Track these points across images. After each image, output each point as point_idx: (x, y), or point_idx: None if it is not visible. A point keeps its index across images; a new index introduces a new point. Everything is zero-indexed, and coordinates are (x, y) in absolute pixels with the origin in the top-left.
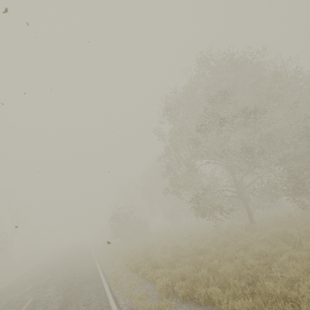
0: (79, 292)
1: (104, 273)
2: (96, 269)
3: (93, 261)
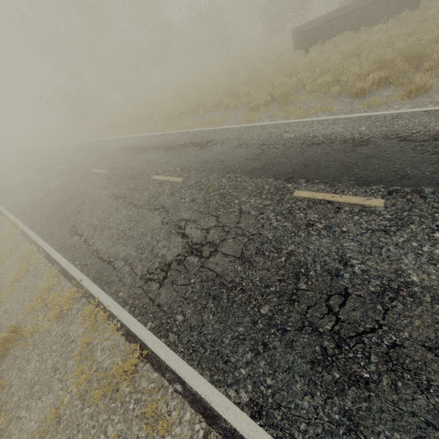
0: None
1: None
2: None
3: None
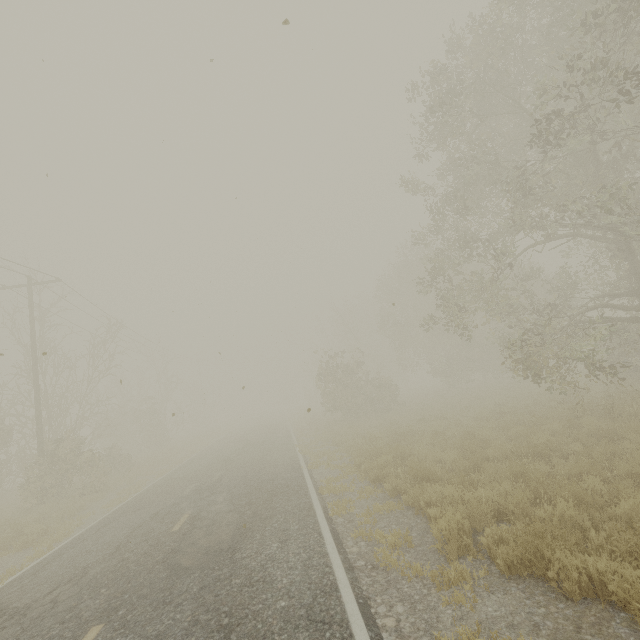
0: (266, 512)
1: (314, 478)
2: (299, 467)
3: (293, 452)
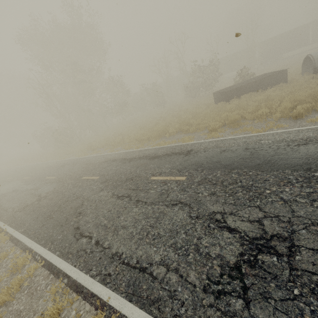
0: None
1: None
2: None
3: None
